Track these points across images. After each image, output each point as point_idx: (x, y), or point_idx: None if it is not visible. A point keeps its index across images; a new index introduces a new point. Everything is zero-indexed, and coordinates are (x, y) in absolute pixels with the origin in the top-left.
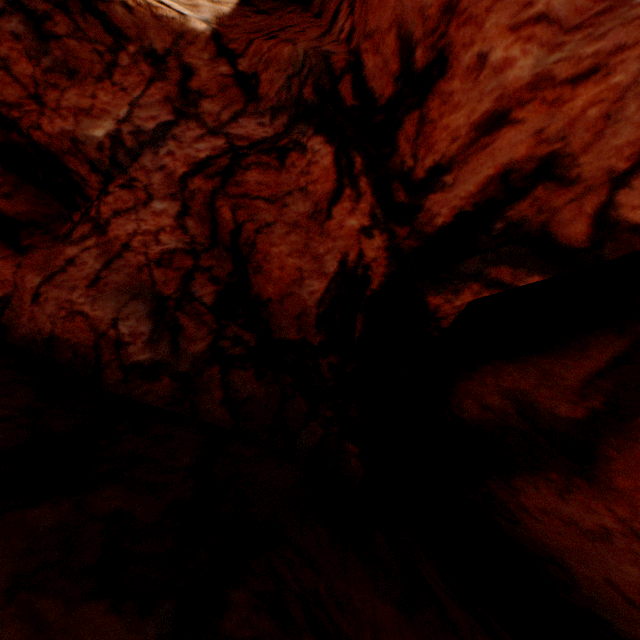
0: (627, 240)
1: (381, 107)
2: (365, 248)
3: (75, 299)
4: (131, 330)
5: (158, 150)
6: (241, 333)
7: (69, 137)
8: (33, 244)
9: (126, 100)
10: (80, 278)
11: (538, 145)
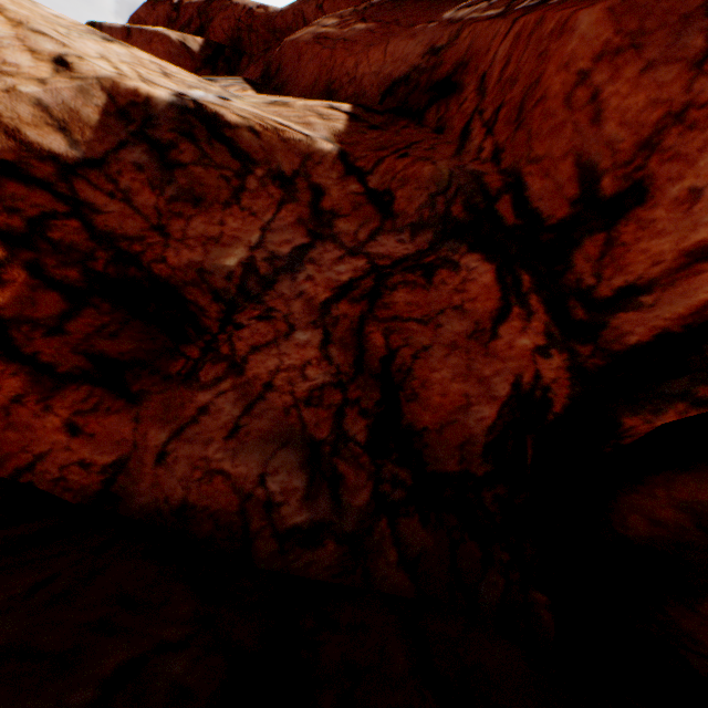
0: None
1: (550, 226)
2: (542, 368)
3: (211, 455)
4: (282, 486)
5: (296, 275)
6: (396, 471)
7: (195, 268)
8: (143, 388)
9: (256, 225)
10: (215, 428)
11: None
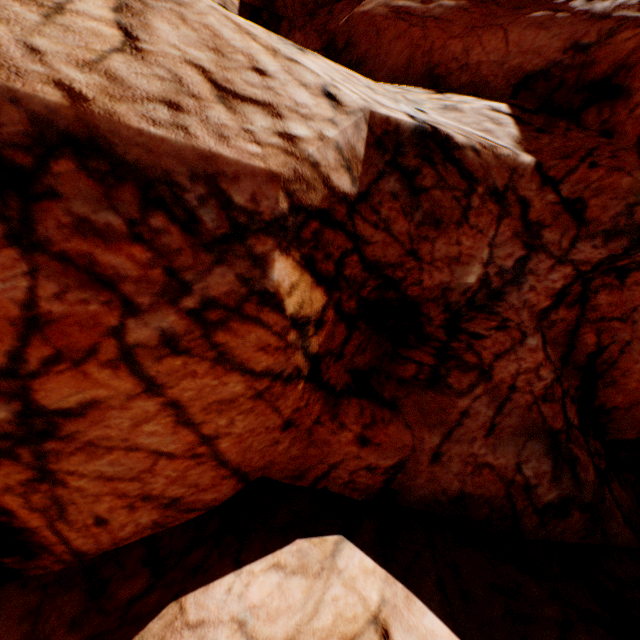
0: None
1: None
2: None
3: (476, 451)
4: (533, 471)
5: (520, 287)
6: (594, 444)
7: (441, 287)
8: (392, 395)
9: (484, 241)
10: (475, 428)
11: None
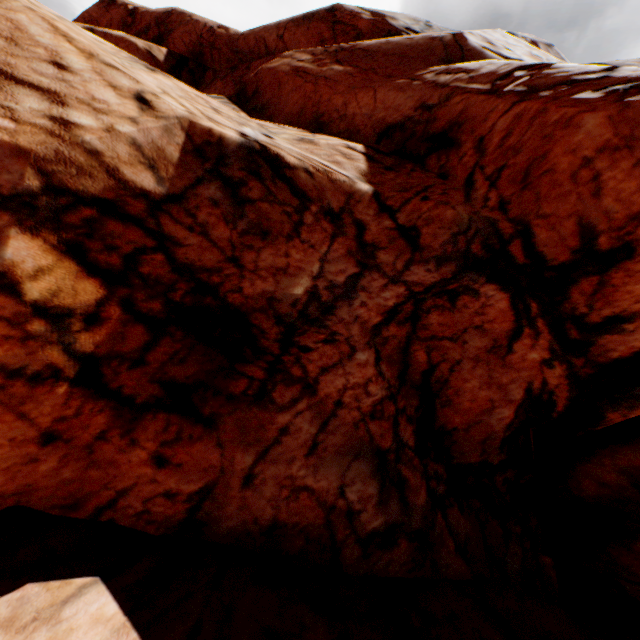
0: None
1: (552, 266)
2: (547, 376)
3: (295, 472)
4: (358, 495)
5: (352, 302)
6: (435, 467)
7: (266, 296)
8: (214, 411)
9: (315, 256)
10: (296, 447)
11: None
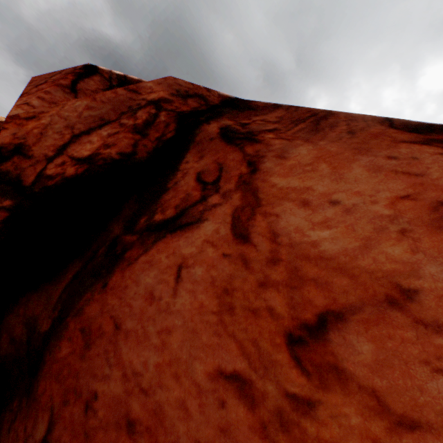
0: (45, 181)
1: None
2: None
3: None
4: None
5: None
6: None
7: None
8: None
9: None
10: None
11: (15, 139)
